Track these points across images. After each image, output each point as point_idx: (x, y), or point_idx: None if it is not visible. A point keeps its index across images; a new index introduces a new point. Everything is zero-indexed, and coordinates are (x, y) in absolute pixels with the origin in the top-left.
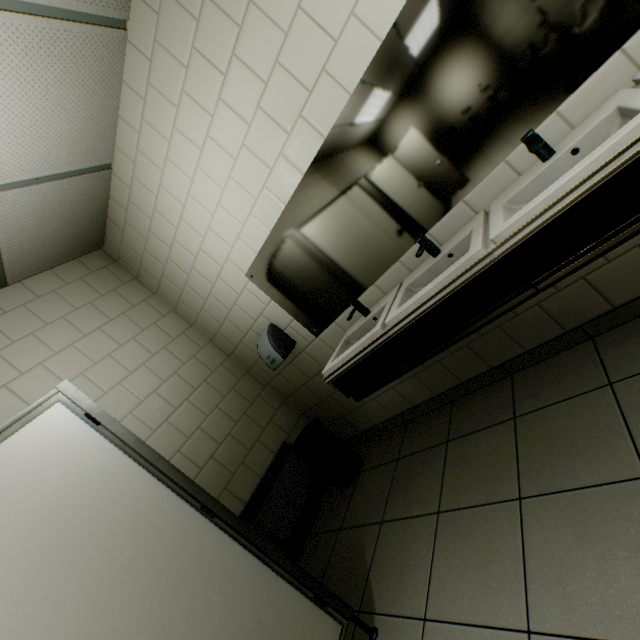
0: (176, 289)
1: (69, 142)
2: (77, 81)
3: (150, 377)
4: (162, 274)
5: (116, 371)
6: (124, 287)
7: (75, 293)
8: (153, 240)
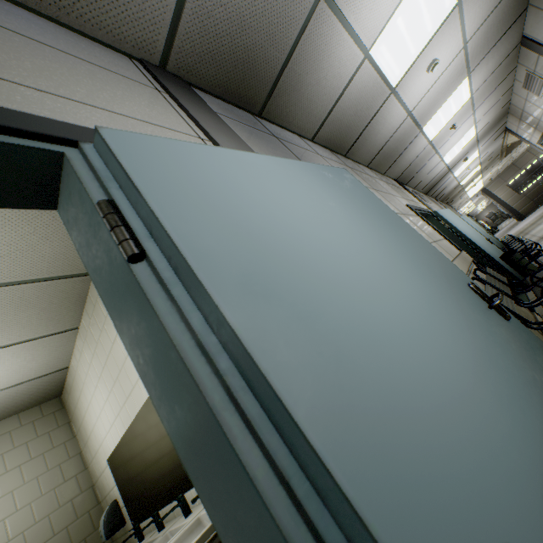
0: (84, 441)
1: (38, 368)
2: (45, 350)
3: (28, 516)
4: (79, 428)
5: (8, 507)
6: (57, 429)
7: (22, 433)
8: (78, 409)
